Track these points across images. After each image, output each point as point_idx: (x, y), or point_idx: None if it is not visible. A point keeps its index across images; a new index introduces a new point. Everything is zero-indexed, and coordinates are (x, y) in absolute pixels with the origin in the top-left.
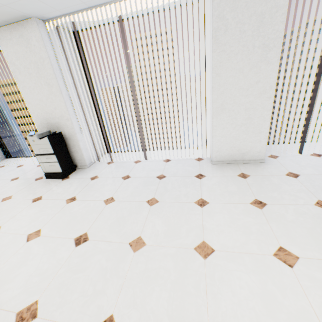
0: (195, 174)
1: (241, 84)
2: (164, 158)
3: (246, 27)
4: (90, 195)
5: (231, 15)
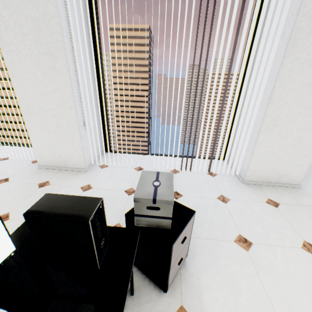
0: (2, 178)
1: (41, 90)
2: (6, 155)
3: (26, 30)
4: None
5: (7, 13)
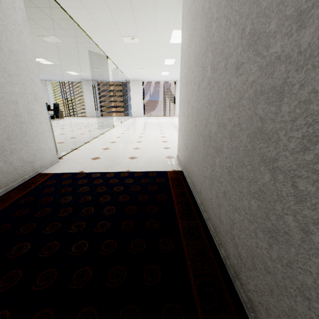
0: None
1: None
2: None
3: None
4: None
5: None
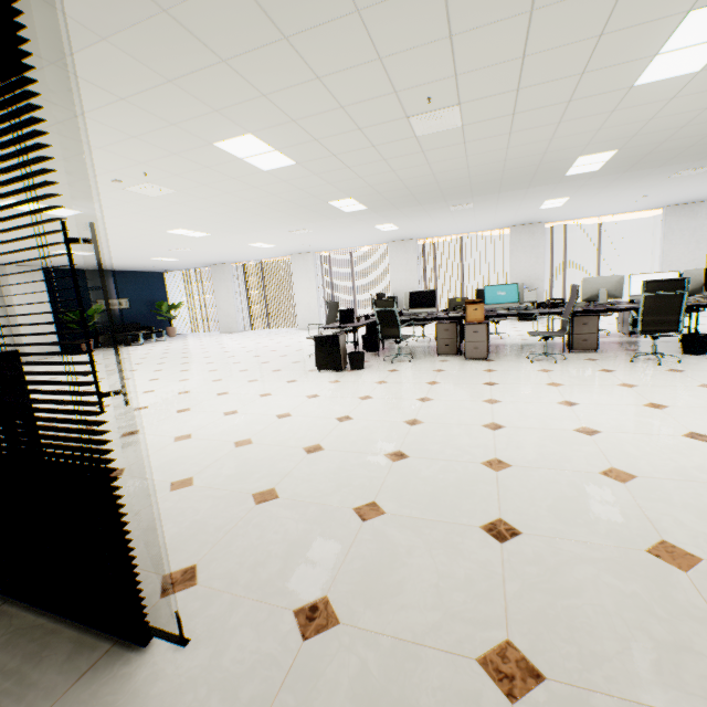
0: None
1: (682, 261)
2: None
3: (684, 233)
4: None
5: (676, 227)
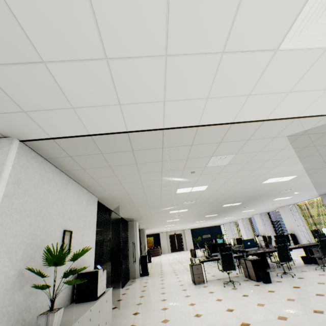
0: None
1: None
2: None
3: None
4: (298, 250)
5: None
